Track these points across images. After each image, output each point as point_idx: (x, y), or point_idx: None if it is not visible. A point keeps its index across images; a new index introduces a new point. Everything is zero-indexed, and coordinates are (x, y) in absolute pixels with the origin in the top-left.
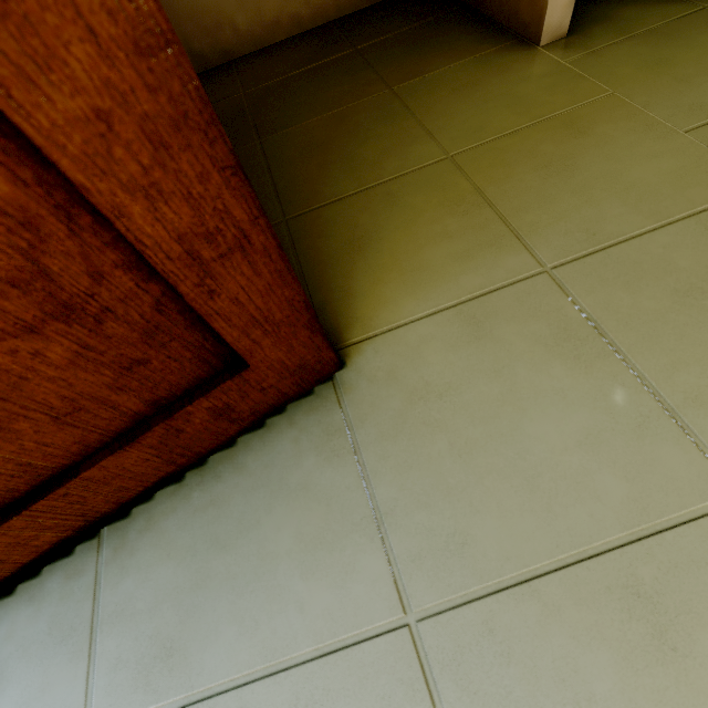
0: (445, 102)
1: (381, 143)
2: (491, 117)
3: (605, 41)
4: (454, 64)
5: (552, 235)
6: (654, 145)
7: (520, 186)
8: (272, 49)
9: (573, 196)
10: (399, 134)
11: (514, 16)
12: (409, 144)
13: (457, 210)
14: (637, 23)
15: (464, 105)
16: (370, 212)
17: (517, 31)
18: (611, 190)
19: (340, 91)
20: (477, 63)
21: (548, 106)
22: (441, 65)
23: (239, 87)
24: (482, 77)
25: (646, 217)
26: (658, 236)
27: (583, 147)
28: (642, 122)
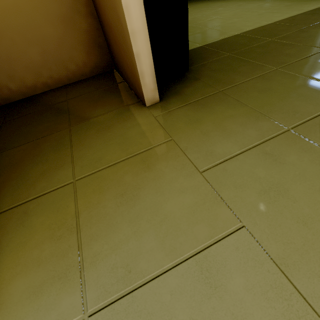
0: (90, 138)
1: (45, 166)
2: (108, 151)
3: (175, 106)
4: (105, 114)
5: (103, 269)
6: (184, 181)
7: (102, 212)
8: (32, 97)
9: (129, 225)
10: (57, 160)
11: (136, 91)
12: (59, 168)
13: (56, 234)
14: (191, 97)
15: (98, 141)
16: (4, 231)
17: (139, 97)
18: (152, 222)
19: (46, 126)
20: (116, 114)
21: (138, 146)
22: (99, 114)
23: (2, 119)
24: (114, 123)
25: (166, 253)
26: (170, 278)
27: (146, 180)
28: (181, 162)
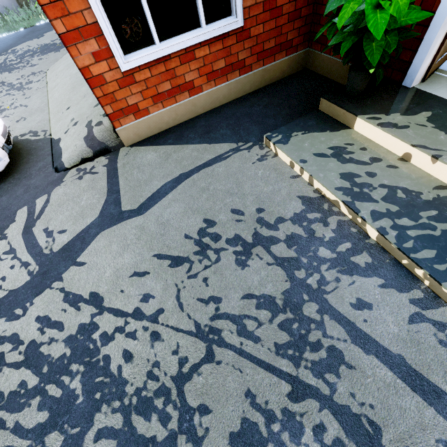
0: None
1: None
2: None
3: None
4: None
5: None
6: None
7: None
8: None
9: None
10: None
11: None
12: None
13: None
14: None
15: None
16: None
17: None
18: None
19: None
20: None
21: None
22: None
23: None
24: None
25: None
26: None
27: None
28: None
